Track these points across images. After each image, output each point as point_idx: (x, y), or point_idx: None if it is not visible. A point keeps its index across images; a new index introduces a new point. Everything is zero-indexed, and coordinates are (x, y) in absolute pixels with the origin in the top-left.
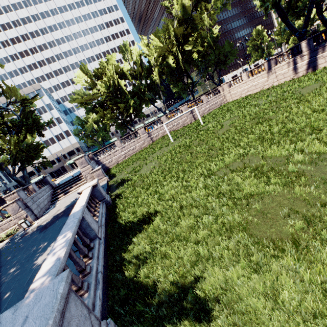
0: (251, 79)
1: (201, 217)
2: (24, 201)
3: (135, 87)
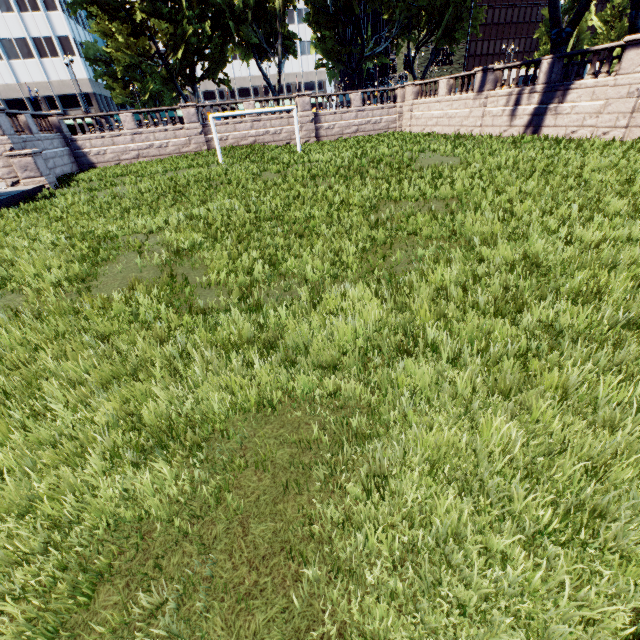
0: (449, 100)
1: None
2: None
3: None
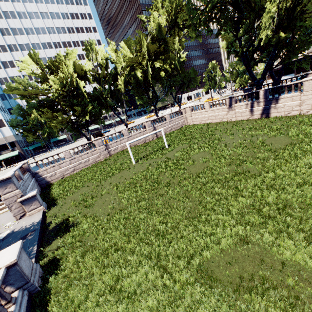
0: (212, 110)
1: None
2: None
3: (97, 90)
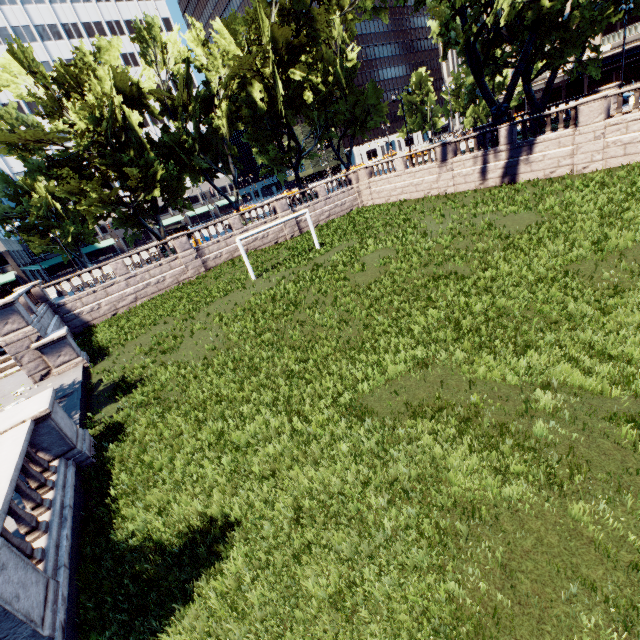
0: (410, 172)
1: (355, 562)
2: None
3: (170, 134)
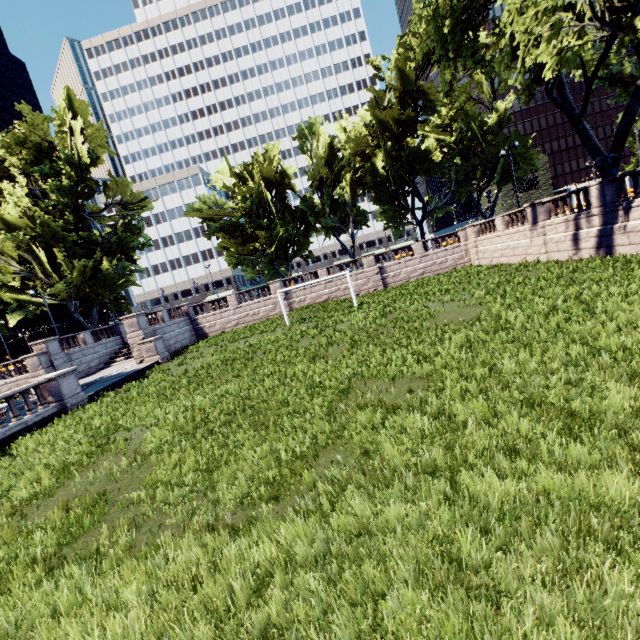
0: (508, 233)
1: None
2: (51, 357)
3: (305, 202)
